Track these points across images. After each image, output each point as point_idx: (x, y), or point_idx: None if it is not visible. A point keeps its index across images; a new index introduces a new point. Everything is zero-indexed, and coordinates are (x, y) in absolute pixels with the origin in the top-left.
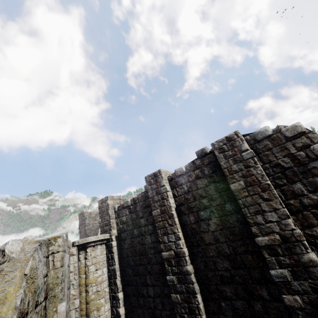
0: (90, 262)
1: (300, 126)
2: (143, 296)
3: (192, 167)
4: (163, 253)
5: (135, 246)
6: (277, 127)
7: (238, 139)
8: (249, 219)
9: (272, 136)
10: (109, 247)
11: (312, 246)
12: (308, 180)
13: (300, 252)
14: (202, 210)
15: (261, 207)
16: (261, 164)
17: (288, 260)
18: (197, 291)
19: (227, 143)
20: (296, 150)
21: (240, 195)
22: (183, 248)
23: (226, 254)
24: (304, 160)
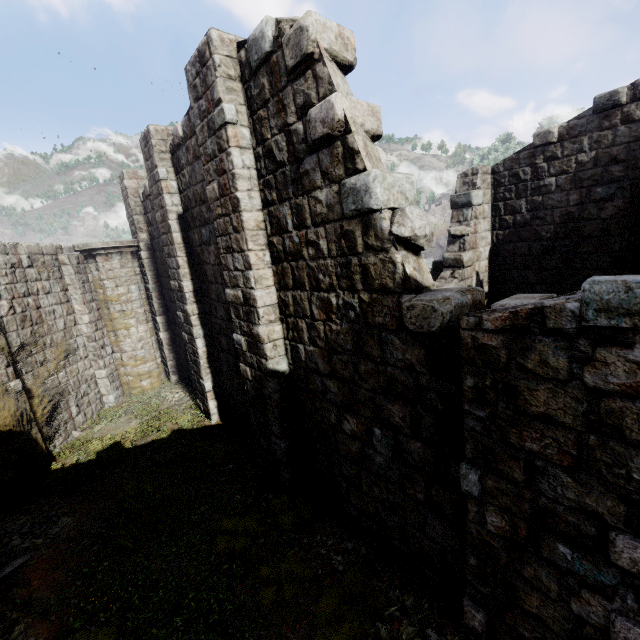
0: (104, 276)
1: (307, 31)
2: (178, 326)
3: (188, 129)
4: (171, 282)
5: (164, 264)
6: (277, 27)
7: (210, 62)
8: (222, 258)
9: (270, 59)
10: (140, 259)
11: (282, 317)
12: (296, 201)
13: (254, 322)
14: (203, 226)
15: (231, 242)
16: (253, 144)
17: (246, 327)
18: (196, 336)
19: (199, 72)
20: (295, 117)
21: (215, 211)
22: (183, 281)
23: (223, 301)
24: (299, 148)
